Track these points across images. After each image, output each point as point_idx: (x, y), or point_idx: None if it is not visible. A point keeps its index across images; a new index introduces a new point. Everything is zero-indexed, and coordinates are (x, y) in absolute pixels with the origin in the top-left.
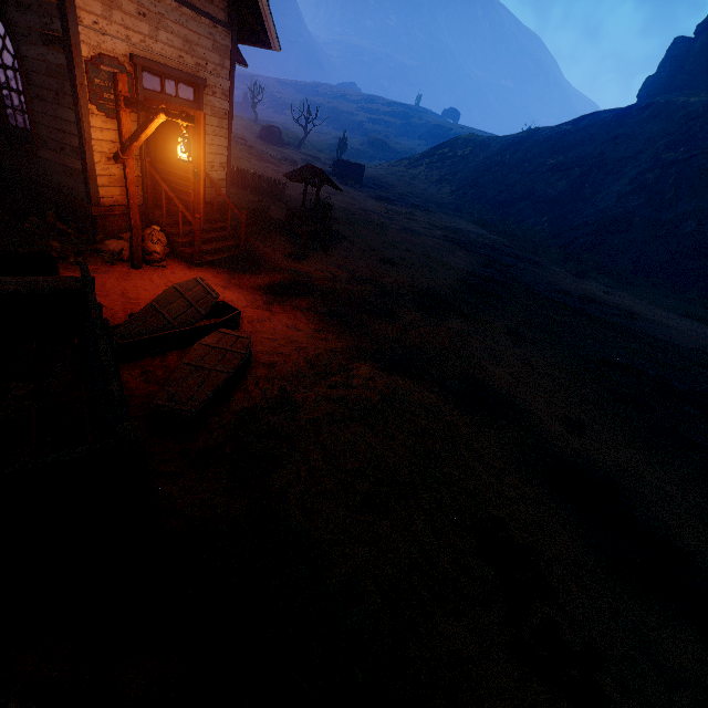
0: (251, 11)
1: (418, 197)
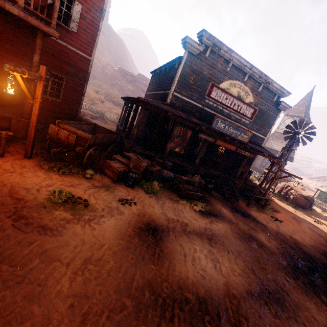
0: (291, 159)
1: (311, 188)
